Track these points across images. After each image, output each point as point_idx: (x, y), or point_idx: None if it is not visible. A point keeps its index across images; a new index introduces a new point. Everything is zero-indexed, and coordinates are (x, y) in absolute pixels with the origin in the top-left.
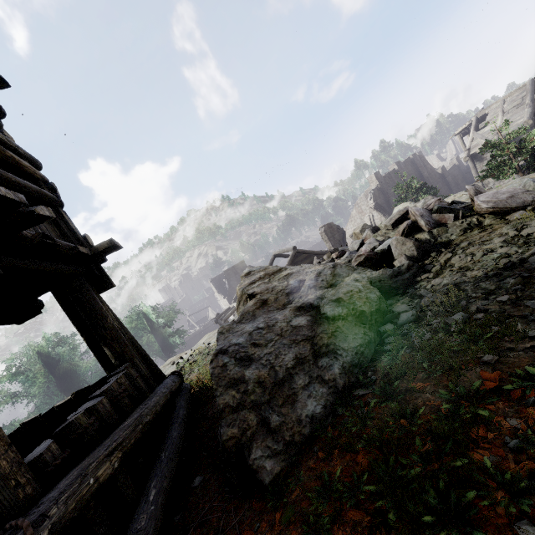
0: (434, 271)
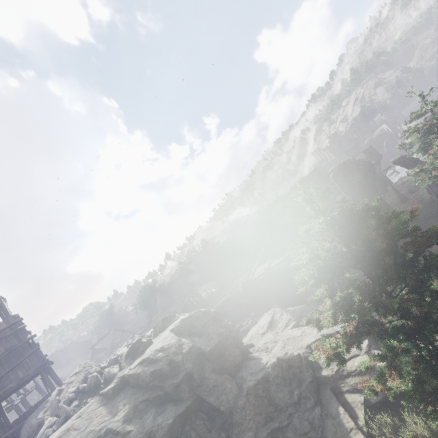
0: None
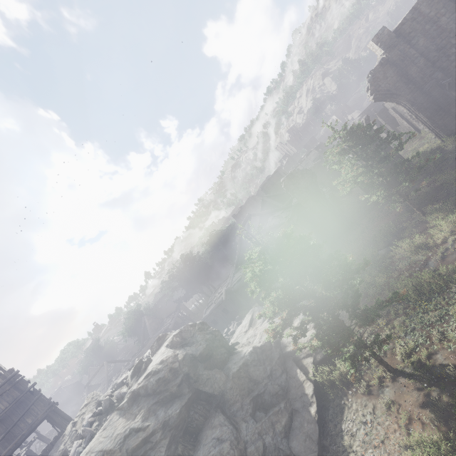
0: None
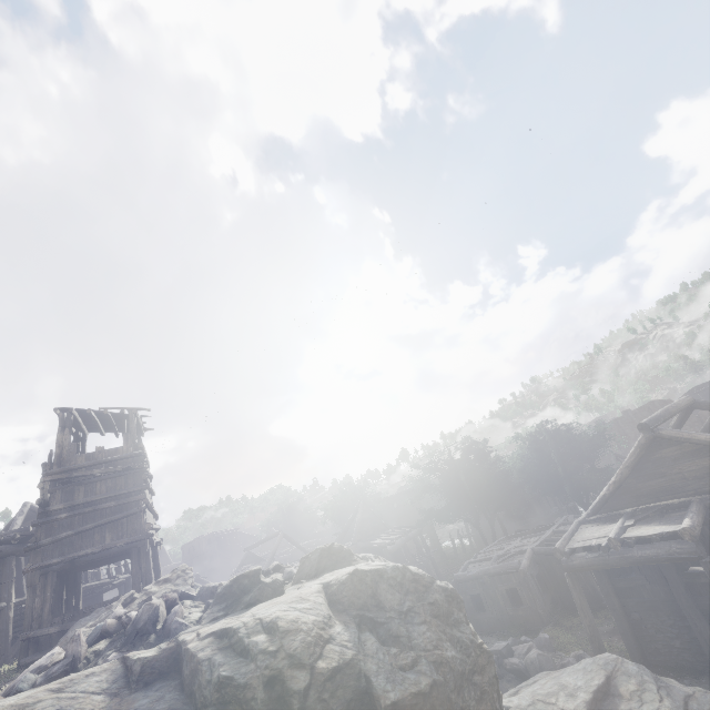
0: None
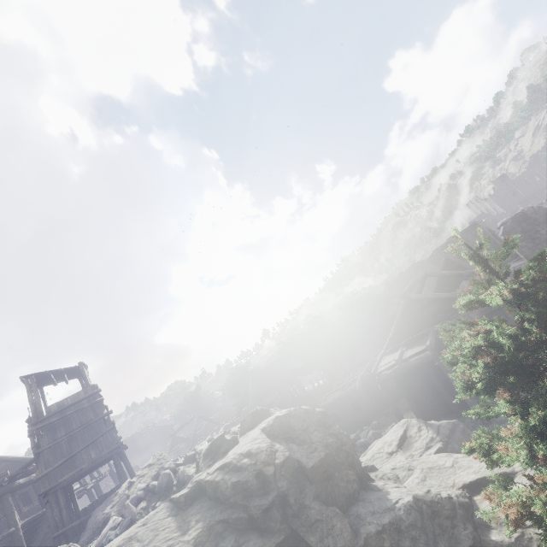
0: None
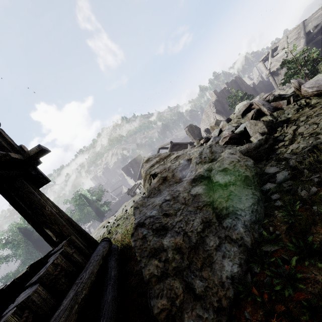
0: (287, 139)
